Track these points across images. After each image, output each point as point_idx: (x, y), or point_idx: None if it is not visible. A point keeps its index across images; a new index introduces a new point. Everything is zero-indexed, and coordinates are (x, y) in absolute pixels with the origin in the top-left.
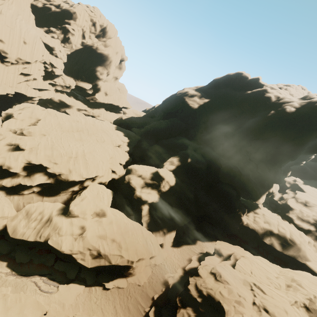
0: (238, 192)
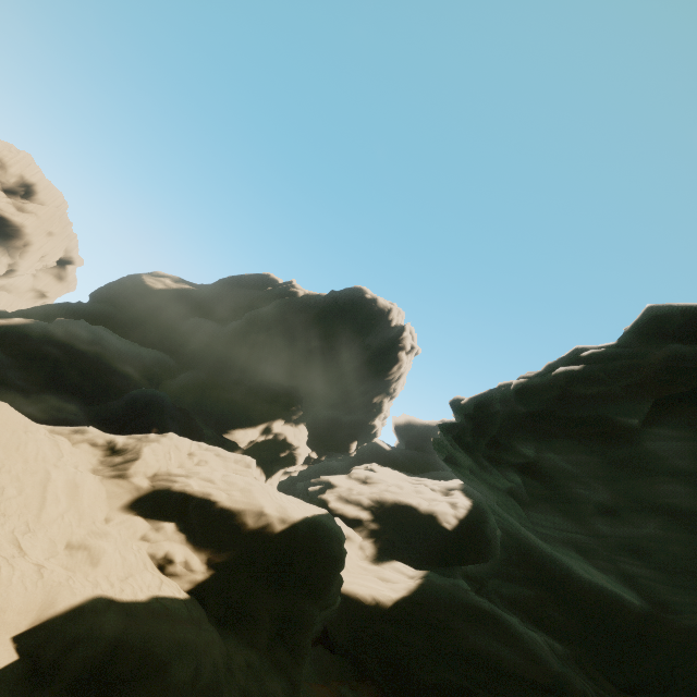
0: (198, 428)
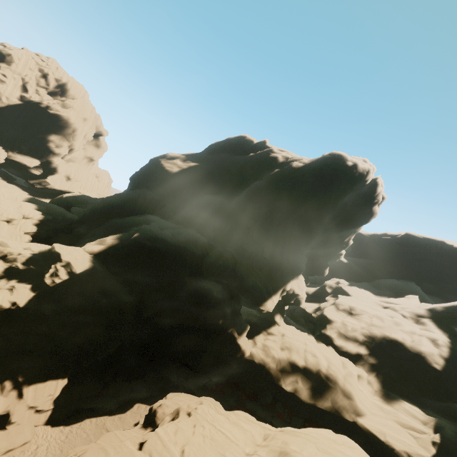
0: (236, 295)
